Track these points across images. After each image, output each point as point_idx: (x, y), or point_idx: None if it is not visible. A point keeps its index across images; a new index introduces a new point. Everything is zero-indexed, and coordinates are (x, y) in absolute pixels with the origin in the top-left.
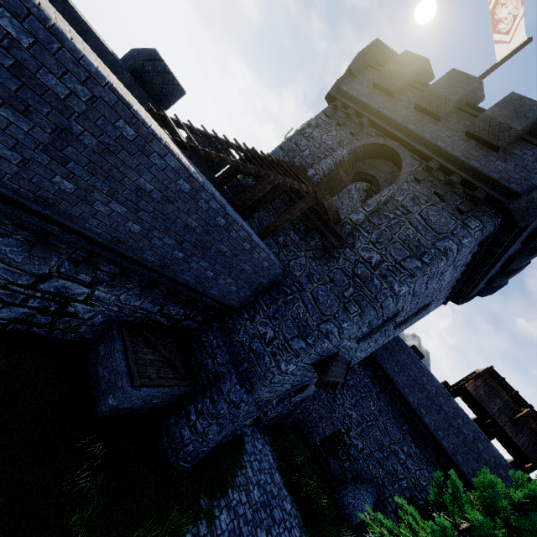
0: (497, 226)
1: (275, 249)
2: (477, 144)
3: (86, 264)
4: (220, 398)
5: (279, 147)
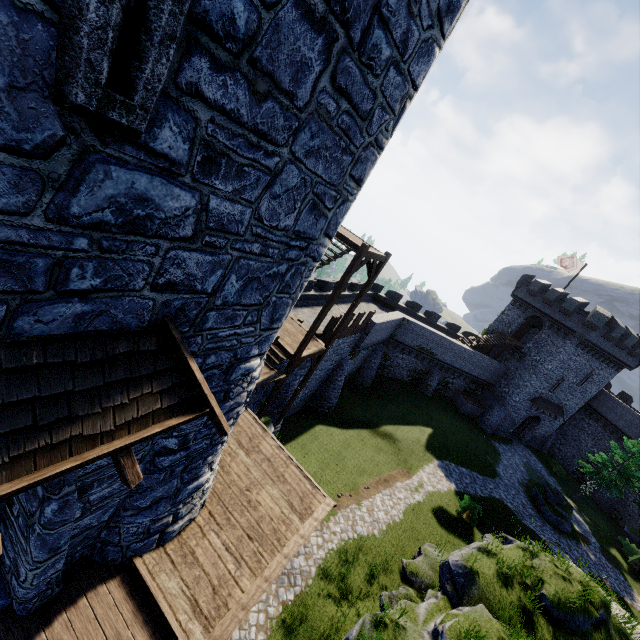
0: (577, 341)
1: (502, 361)
2: (563, 315)
3: (453, 374)
4: (494, 410)
5: (495, 320)
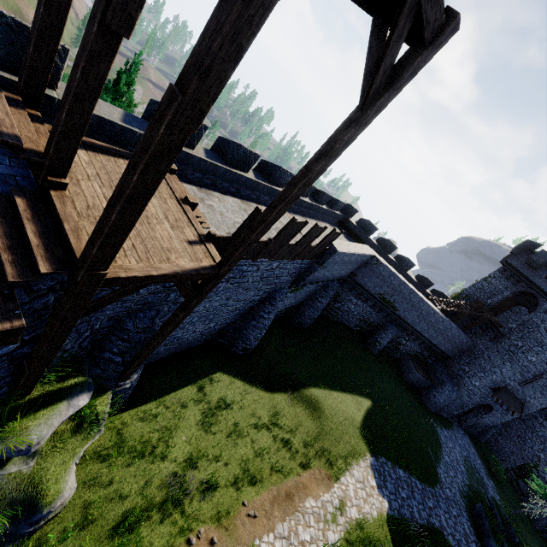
0: None
1: (470, 335)
2: None
3: (409, 335)
4: (445, 388)
5: (472, 285)
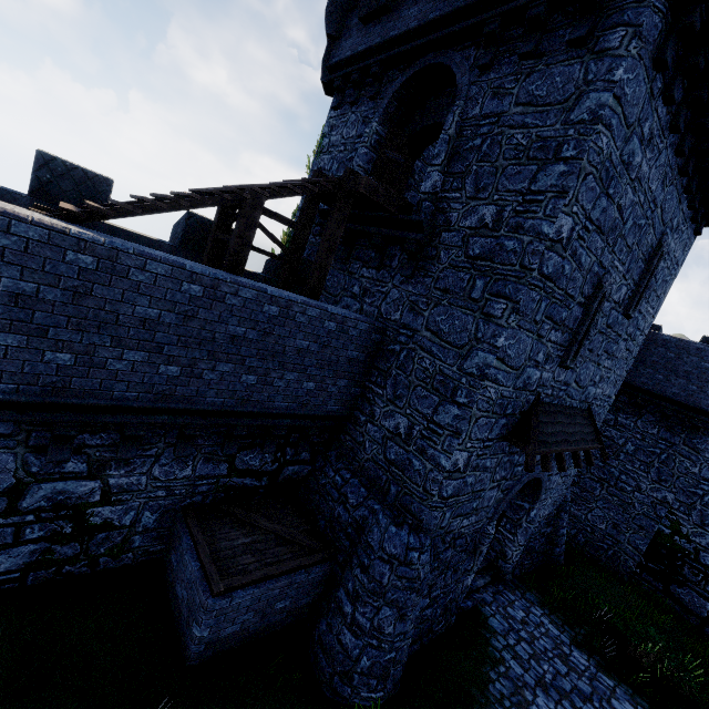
0: (664, 10)
1: (355, 306)
2: None
3: (55, 447)
4: (372, 560)
5: None
